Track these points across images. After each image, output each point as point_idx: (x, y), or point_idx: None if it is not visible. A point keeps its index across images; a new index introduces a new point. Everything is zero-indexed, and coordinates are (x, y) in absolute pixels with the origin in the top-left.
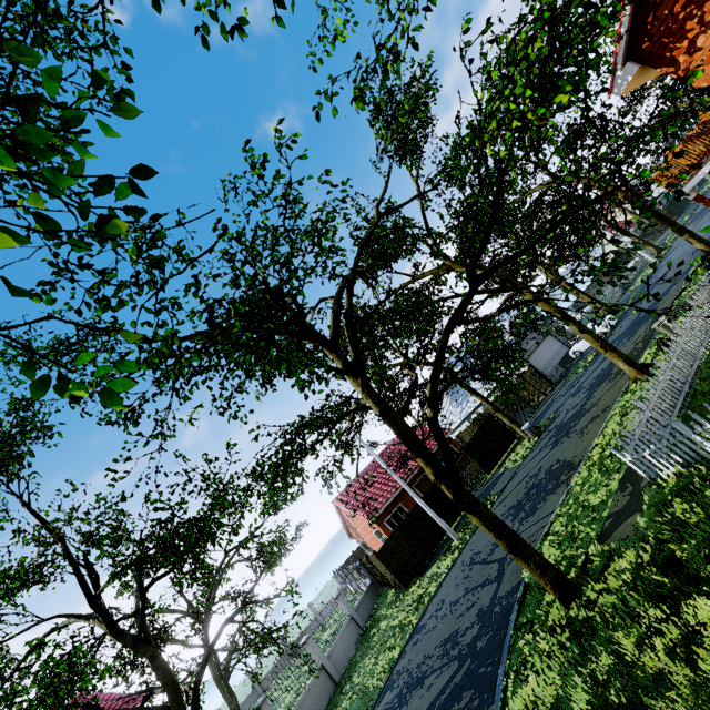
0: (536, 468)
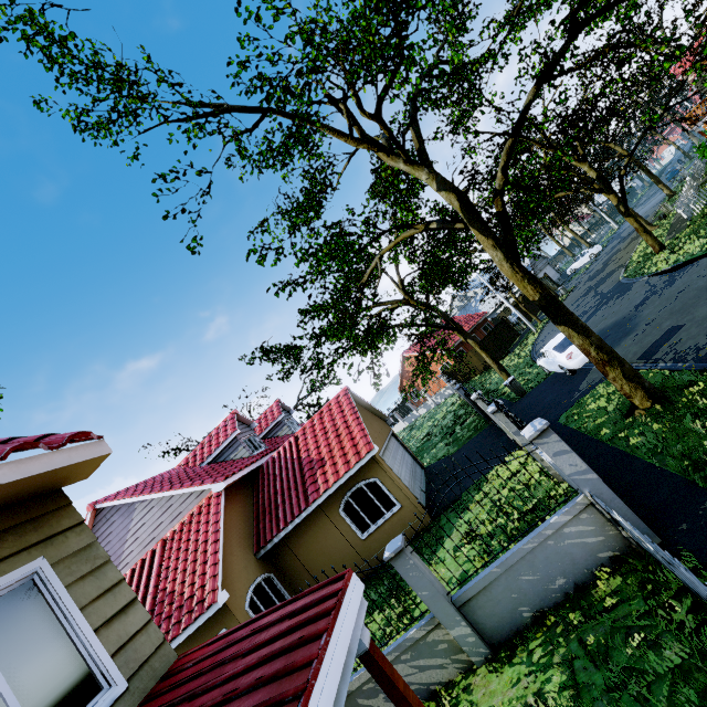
0: (584, 289)
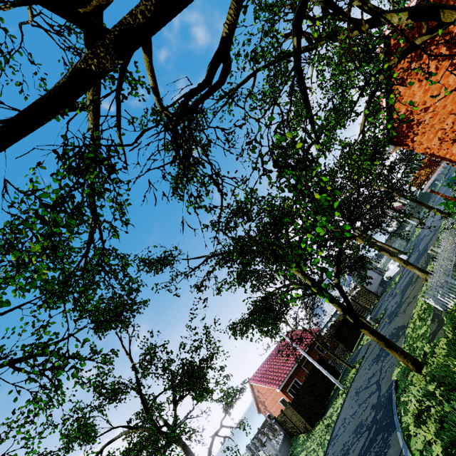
0: None
